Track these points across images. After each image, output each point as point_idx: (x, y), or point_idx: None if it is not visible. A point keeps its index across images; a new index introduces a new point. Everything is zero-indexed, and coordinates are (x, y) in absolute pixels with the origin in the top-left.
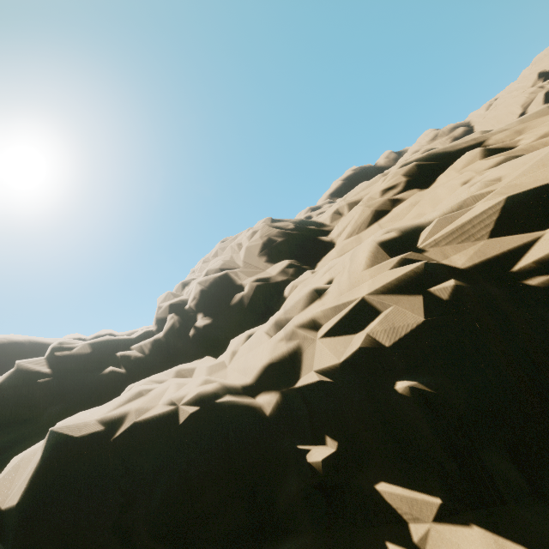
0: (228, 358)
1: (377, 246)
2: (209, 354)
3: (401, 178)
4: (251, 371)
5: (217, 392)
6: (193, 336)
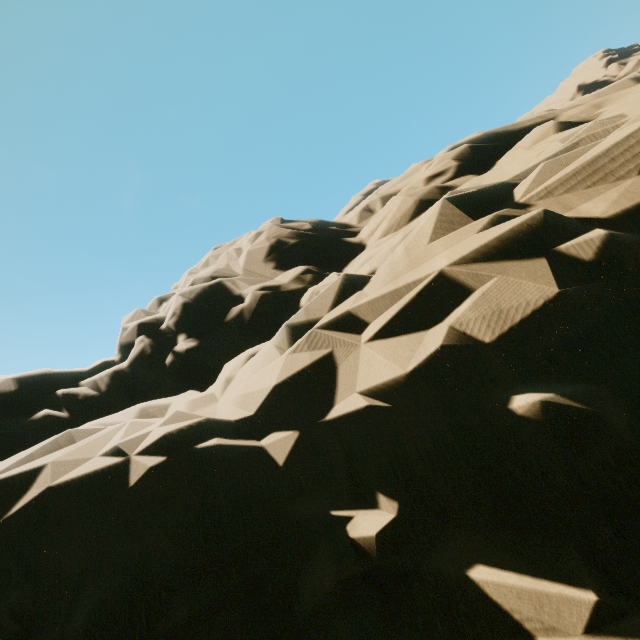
0: (220, 387)
1: (452, 206)
2: (194, 388)
3: (450, 162)
4: (255, 400)
5: (199, 433)
6: (171, 365)
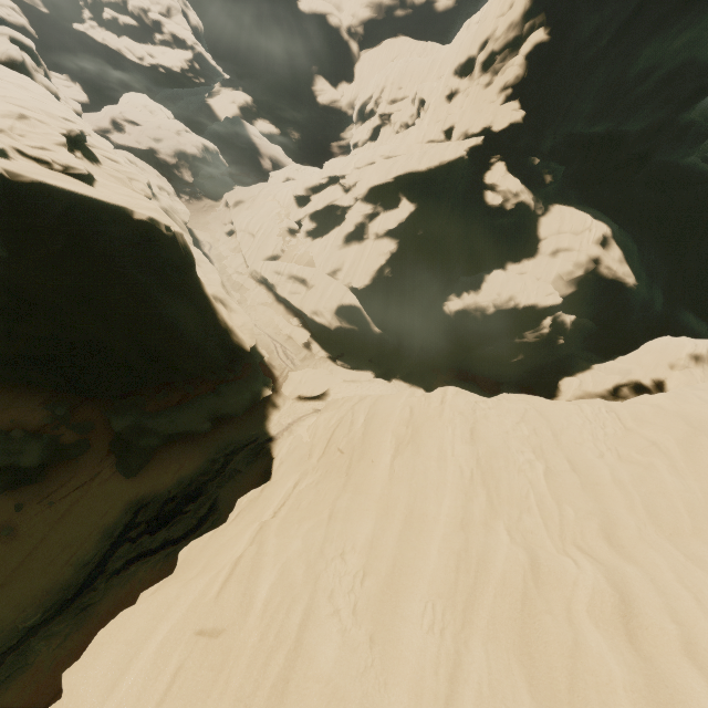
0: None
1: None
2: None
3: None
4: None
5: None
6: None
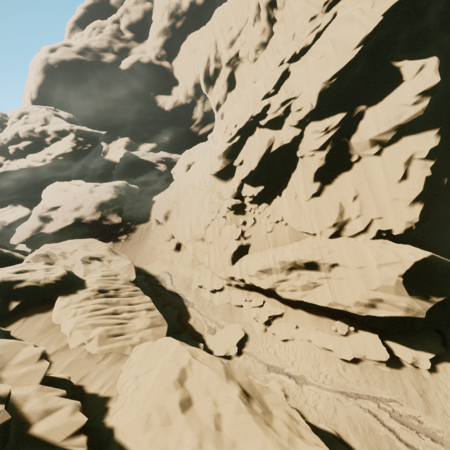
0: None
1: None
2: None
3: (17, 115)
4: None
5: None
6: None
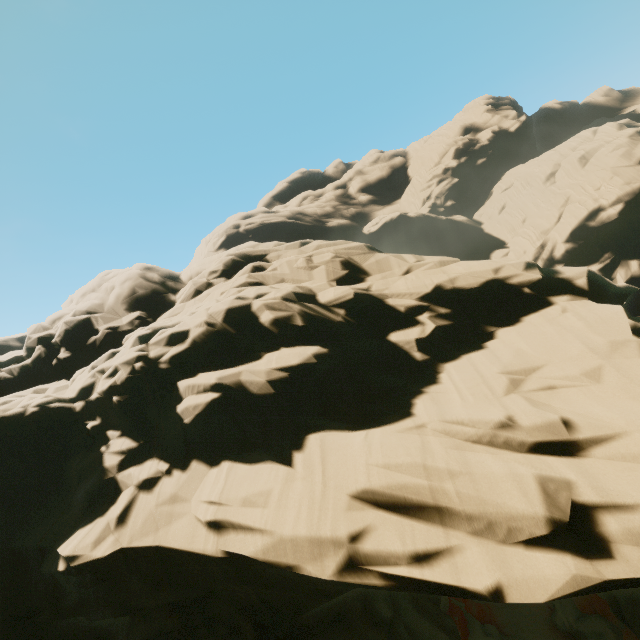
0: (70, 383)
1: (137, 338)
2: (67, 378)
3: (221, 267)
4: (75, 391)
5: (51, 401)
6: (55, 365)
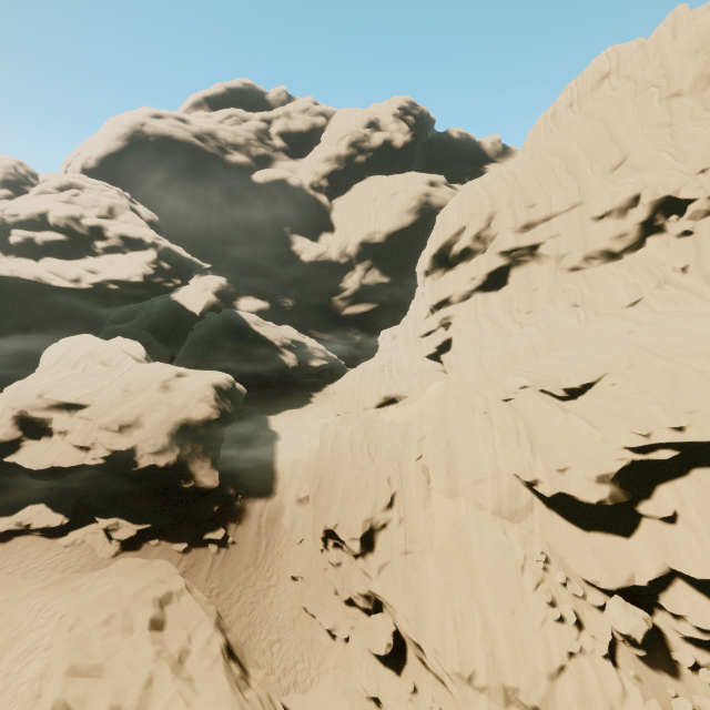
0: None
1: None
2: None
3: (58, 184)
4: None
5: None
6: None
